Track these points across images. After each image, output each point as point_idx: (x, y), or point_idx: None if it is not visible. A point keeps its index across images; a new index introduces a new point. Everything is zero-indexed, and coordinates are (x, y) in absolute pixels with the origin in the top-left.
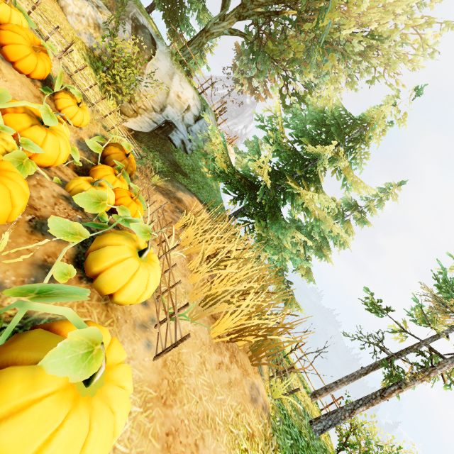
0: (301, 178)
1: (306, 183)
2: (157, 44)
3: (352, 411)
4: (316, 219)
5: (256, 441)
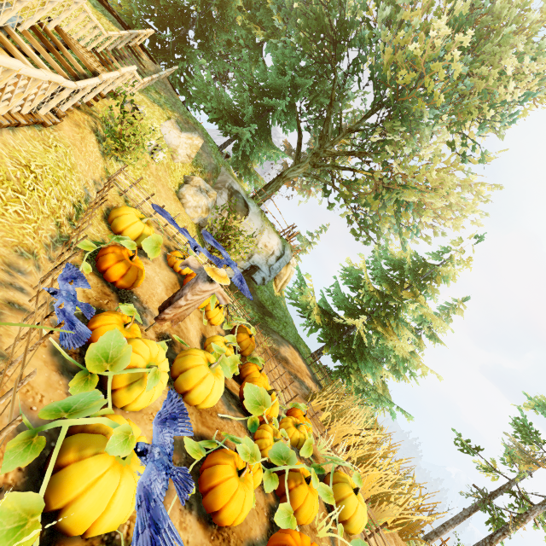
0: (385, 318)
1: (388, 321)
2: (249, 206)
3: None
4: (403, 359)
5: None
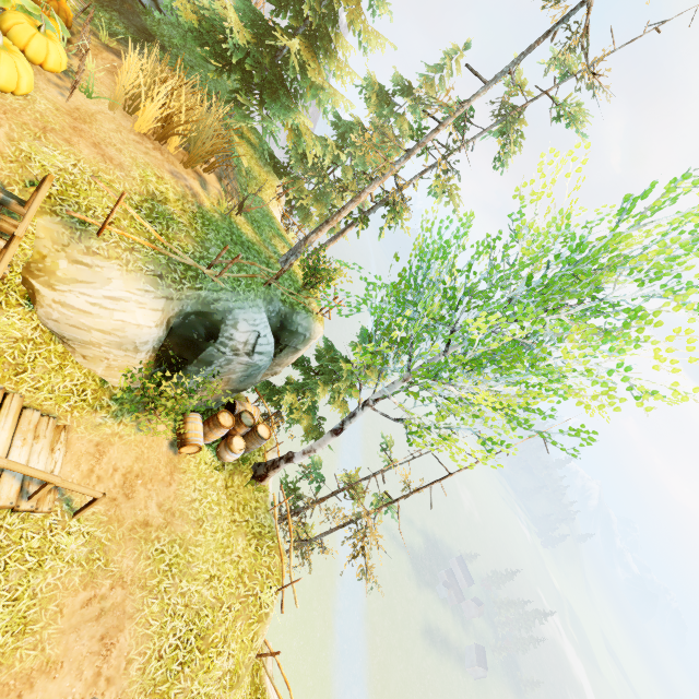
0: (299, 33)
1: (307, 41)
2: None
3: (306, 239)
4: (317, 89)
5: (164, 182)
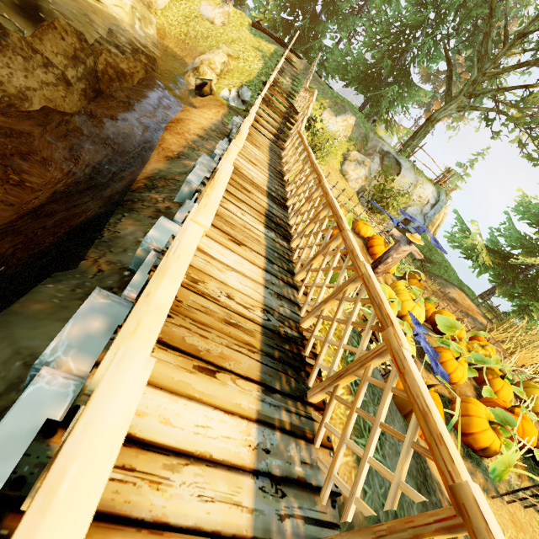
0: None
1: None
2: (401, 164)
3: None
4: None
5: None
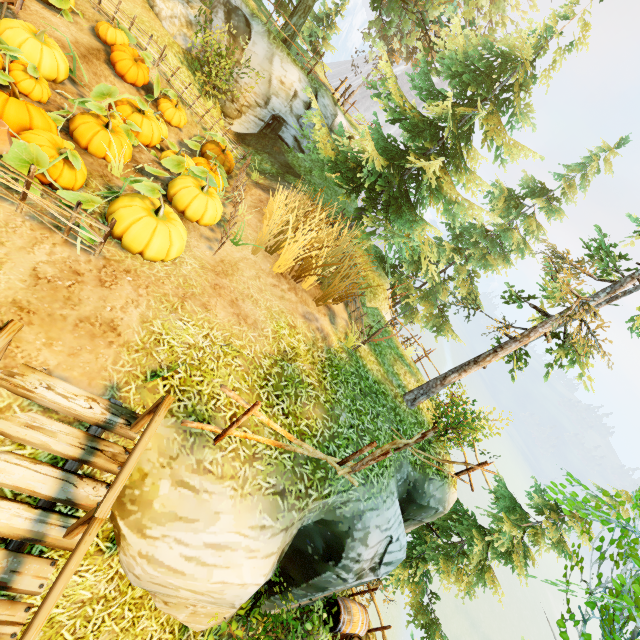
0: (432, 153)
1: (440, 160)
2: (251, 25)
3: (444, 378)
4: (449, 202)
5: (297, 331)
